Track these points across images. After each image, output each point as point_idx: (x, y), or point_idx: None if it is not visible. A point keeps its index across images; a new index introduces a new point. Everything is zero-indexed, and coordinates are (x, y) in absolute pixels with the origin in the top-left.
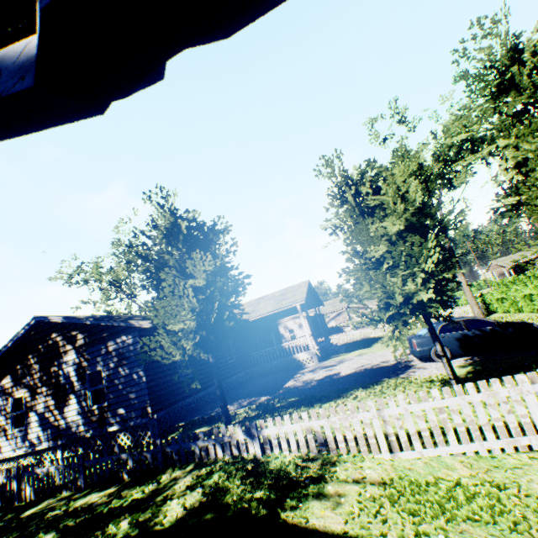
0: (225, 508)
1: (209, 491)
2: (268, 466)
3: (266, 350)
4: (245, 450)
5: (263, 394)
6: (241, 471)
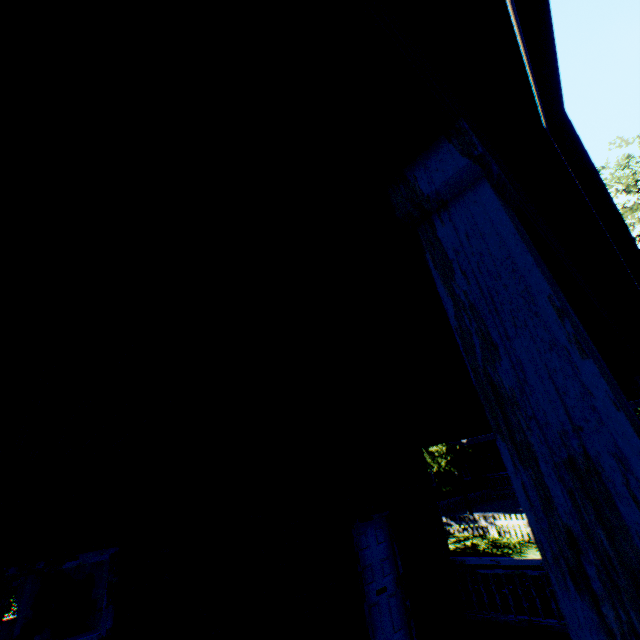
0: (478, 549)
1: (467, 544)
2: (502, 540)
3: (503, 474)
4: (487, 532)
5: (500, 511)
6: (485, 539)
